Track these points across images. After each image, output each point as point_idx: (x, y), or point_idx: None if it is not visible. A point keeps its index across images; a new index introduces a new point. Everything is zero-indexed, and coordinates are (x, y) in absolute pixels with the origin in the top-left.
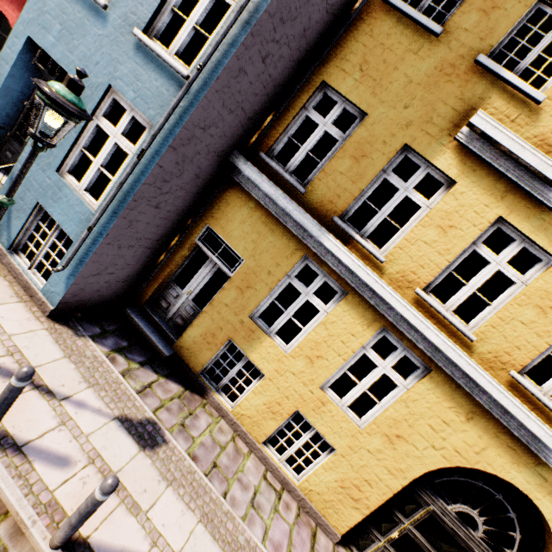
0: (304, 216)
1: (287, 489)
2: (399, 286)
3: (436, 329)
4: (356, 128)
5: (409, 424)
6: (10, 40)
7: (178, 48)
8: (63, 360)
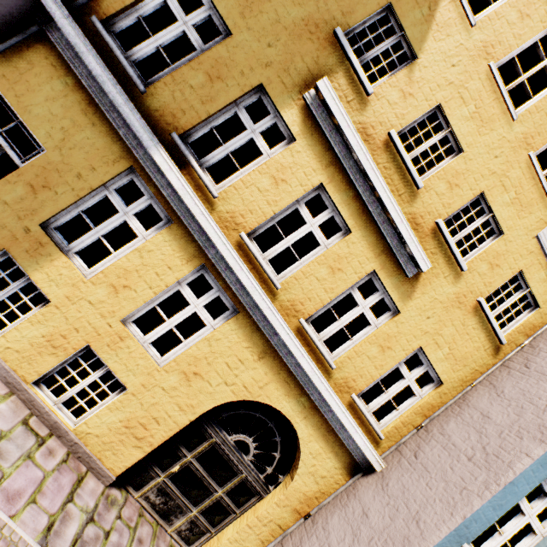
0: (136, 117)
1: (57, 434)
2: (227, 226)
3: (249, 272)
4: (219, 44)
5: (208, 362)
6: None
7: None
8: None
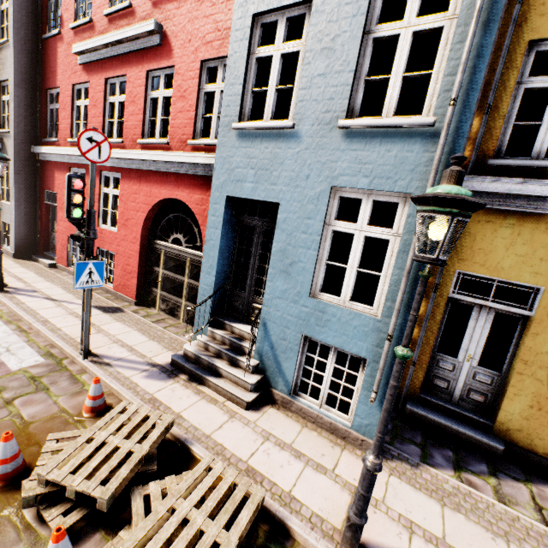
0: None
1: None
2: None
3: None
4: None
5: None
6: (211, 209)
7: (394, 108)
8: (446, 513)
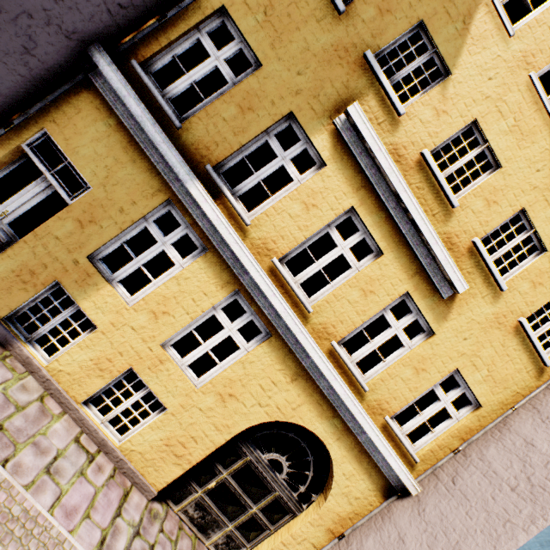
0: (174, 153)
1: (105, 451)
2: (259, 253)
3: (282, 298)
4: (249, 76)
5: (243, 384)
6: None
7: None
8: None
